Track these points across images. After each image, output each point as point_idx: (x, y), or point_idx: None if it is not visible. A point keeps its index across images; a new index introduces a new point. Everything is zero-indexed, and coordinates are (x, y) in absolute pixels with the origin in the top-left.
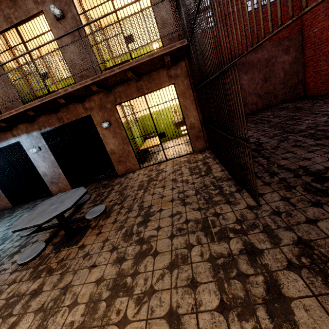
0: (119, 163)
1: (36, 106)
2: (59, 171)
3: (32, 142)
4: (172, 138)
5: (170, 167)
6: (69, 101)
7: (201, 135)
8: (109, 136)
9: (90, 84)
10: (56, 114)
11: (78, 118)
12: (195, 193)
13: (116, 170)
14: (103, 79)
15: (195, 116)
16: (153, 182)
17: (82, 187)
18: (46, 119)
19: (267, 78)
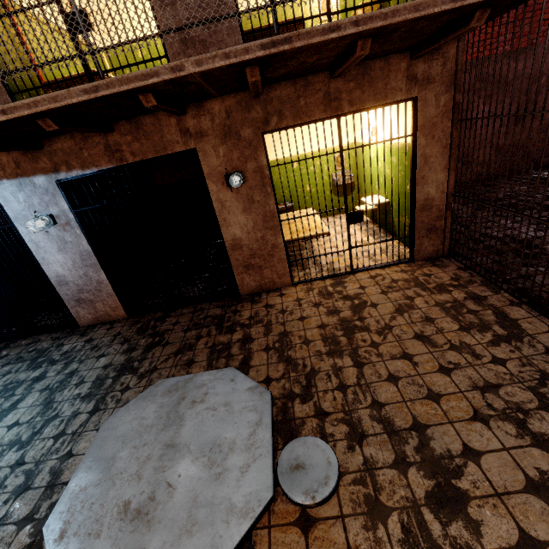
0: (247, 269)
1: (69, 107)
2: (99, 277)
3: (32, 202)
4: (324, 214)
5: (378, 295)
6: (164, 105)
7: (439, 227)
8: (235, 208)
9: (252, 59)
10: (104, 136)
11: (164, 154)
12: (540, 402)
13: (238, 284)
14: (292, 51)
15: (440, 183)
16: (361, 334)
17: (238, 374)
18: (73, 146)
19: (521, 117)
